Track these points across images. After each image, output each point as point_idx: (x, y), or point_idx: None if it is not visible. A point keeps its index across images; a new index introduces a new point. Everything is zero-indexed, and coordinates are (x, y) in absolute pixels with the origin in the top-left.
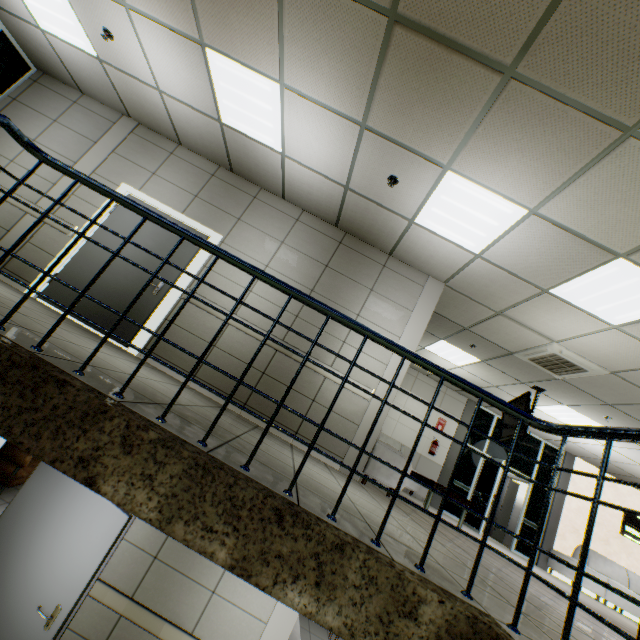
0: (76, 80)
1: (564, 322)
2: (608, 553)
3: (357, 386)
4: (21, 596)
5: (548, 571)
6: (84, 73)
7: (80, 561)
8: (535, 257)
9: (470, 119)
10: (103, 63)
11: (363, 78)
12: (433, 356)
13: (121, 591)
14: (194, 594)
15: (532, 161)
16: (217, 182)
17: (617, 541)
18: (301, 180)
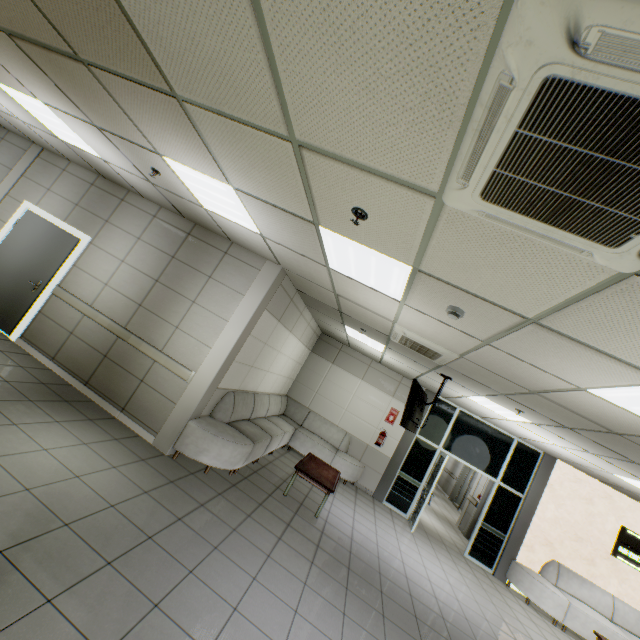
0: None
1: (374, 300)
2: (592, 575)
3: None
4: None
5: (507, 584)
6: None
7: None
8: (285, 232)
9: (117, 107)
10: None
11: (53, 86)
12: (360, 342)
13: None
14: None
15: (178, 138)
16: (95, 190)
17: (606, 563)
18: (132, 180)
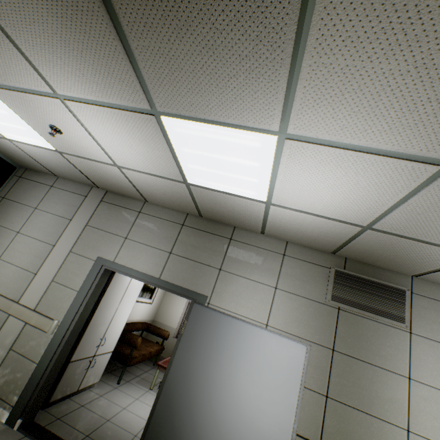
0: None
1: None
2: None
3: None
4: None
5: None
6: None
7: (272, 402)
8: None
9: None
10: None
11: None
12: None
13: (307, 438)
14: (386, 435)
15: None
16: None
17: None
18: None
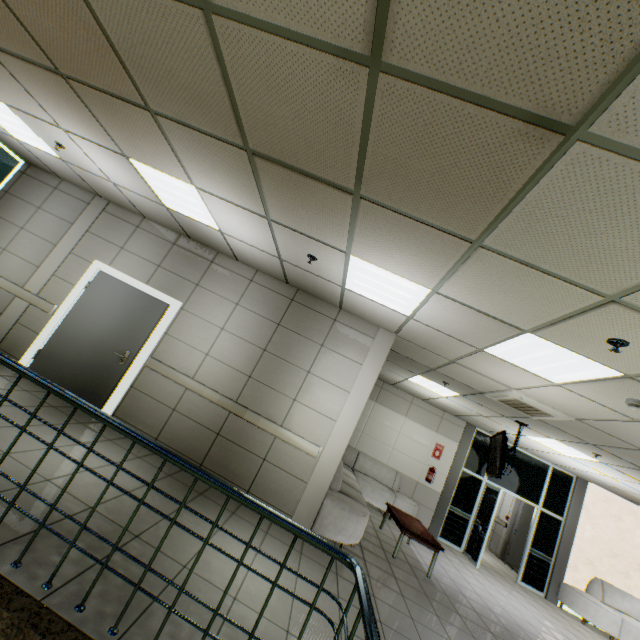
0: (53, 171)
1: (511, 375)
2: (628, 587)
3: (183, 527)
4: None
5: (559, 605)
6: (56, 167)
7: None
8: (457, 324)
9: (346, 222)
10: (66, 162)
11: (250, 188)
12: (418, 386)
13: None
14: None
15: (411, 256)
16: (178, 250)
17: (639, 574)
18: (244, 250)
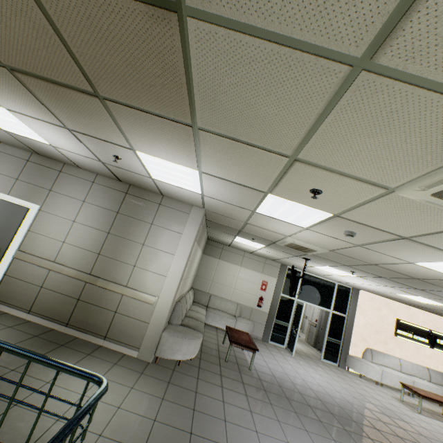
0: None
1: (280, 226)
2: (387, 350)
3: None
4: None
5: (347, 369)
6: None
7: None
8: (229, 194)
9: (112, 123)
10: None
11: (36, 102)
12: (242, 244)
13: None
14: None
15: (168, 144)
16: (32, 165)
17: (392, 341)
18: (77, 158)
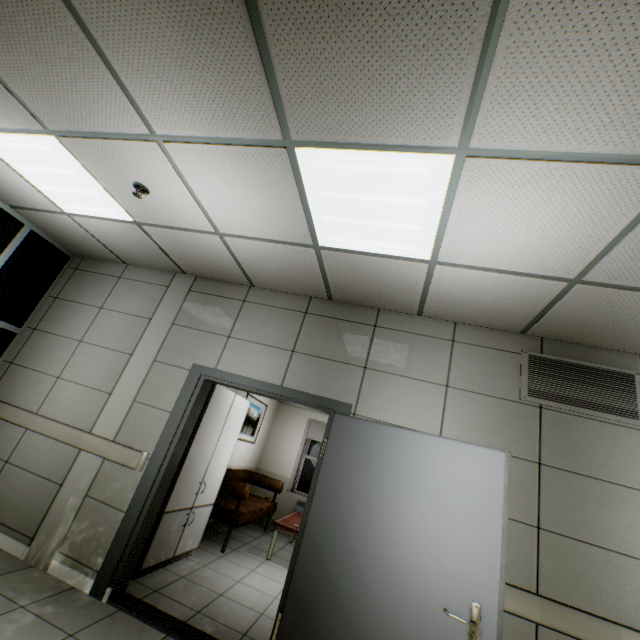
0: None
1: None
2: None
3: None
4: (399, 603)
5: None
6: None
7: (465, 531)
8: None
9: None
10: None
11: None
12: None
13: (517, 586)
14: (632, 575)
15: None
16: None
17: None
18: None
